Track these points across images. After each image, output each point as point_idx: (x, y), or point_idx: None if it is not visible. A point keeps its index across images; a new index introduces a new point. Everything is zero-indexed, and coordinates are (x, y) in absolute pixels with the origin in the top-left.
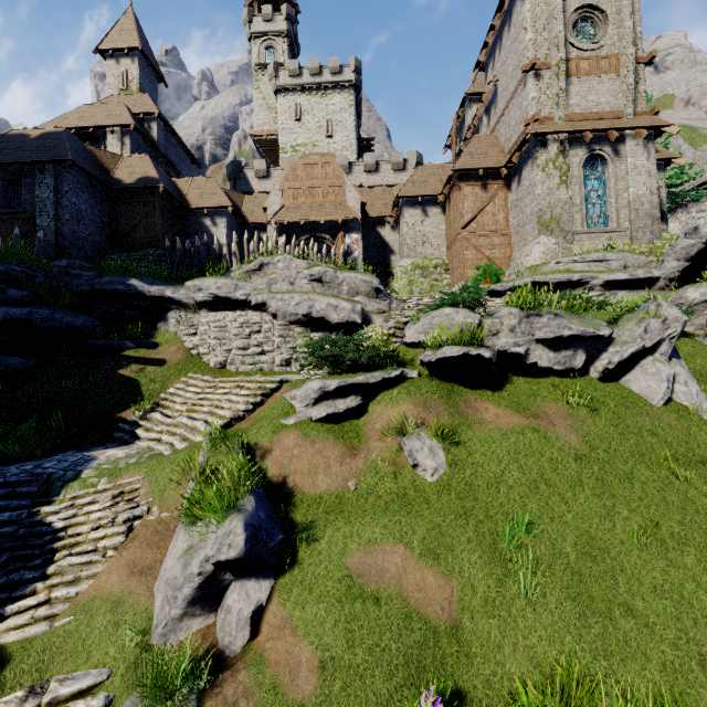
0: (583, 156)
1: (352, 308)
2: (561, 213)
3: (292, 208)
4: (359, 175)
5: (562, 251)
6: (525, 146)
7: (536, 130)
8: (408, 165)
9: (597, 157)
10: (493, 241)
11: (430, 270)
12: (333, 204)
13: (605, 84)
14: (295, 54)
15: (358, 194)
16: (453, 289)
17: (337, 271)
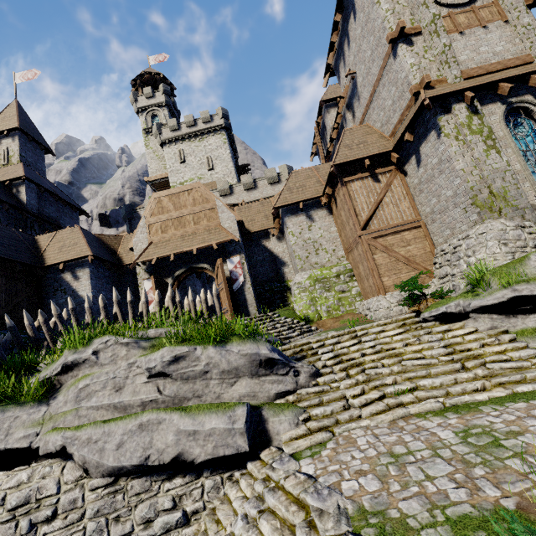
0: (502, 112)
1: (228, 427)
2: (504, 186)
3: (161, 242)
4: (240, 194)
5: (530, 236)
6: (416, 119)
7: (432, 94)
8: (281, 177)
9: (515, 111)
10: (404, 236)
11: (332, 280)
12: (206, 229)
13: (494, 32)
14: (176, 117)
15: (232, 213)
16: (372, 306)
17: (196, 347)
